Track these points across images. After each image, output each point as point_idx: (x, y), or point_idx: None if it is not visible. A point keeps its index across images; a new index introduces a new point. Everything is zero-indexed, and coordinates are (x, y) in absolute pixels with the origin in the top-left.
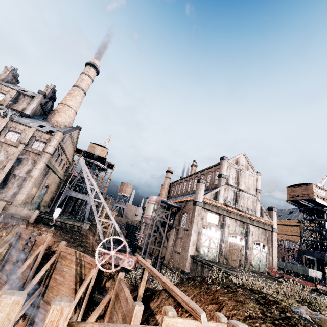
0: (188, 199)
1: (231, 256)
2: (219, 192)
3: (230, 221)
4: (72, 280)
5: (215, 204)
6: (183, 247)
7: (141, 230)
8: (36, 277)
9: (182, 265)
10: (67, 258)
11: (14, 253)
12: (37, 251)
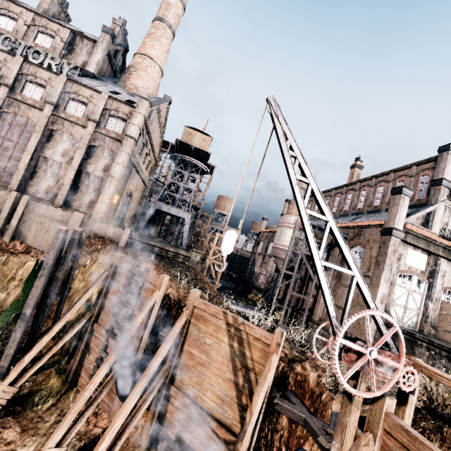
0: (368, 223)
1: (444, 324)
2: (433, 214)
3: (447, 266)
4: (226, 365)
5: (427, 235)
6: (356, 301)
7: (257, 263)
8: (161, 349)
9: (355, 331)
10: (207, 321)
11: (111, 296)
12: (151, 300)
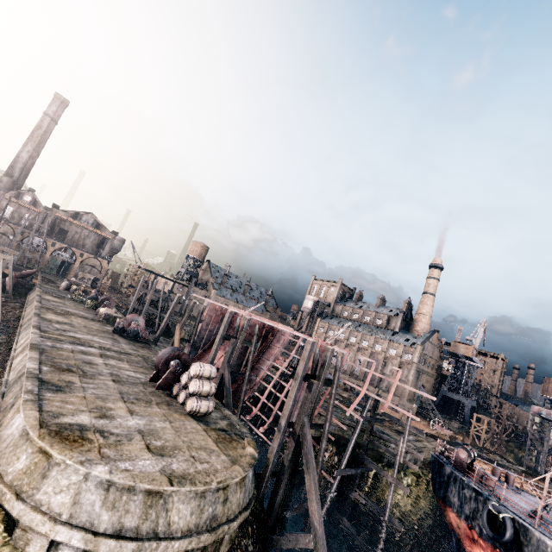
0: None
1: None
2: None
3: None
4: None
5: None
6: None
7: None
8: None
9: None
10: None
11: None
12: None
